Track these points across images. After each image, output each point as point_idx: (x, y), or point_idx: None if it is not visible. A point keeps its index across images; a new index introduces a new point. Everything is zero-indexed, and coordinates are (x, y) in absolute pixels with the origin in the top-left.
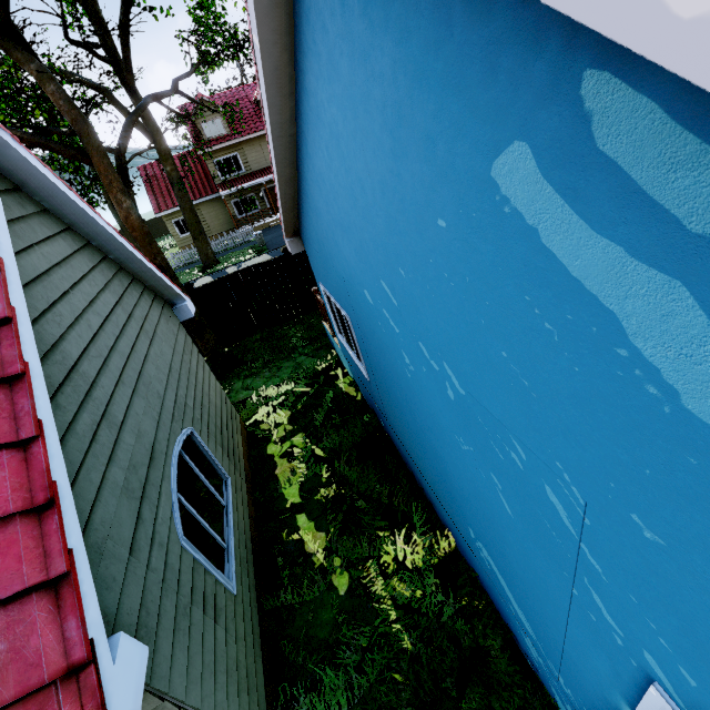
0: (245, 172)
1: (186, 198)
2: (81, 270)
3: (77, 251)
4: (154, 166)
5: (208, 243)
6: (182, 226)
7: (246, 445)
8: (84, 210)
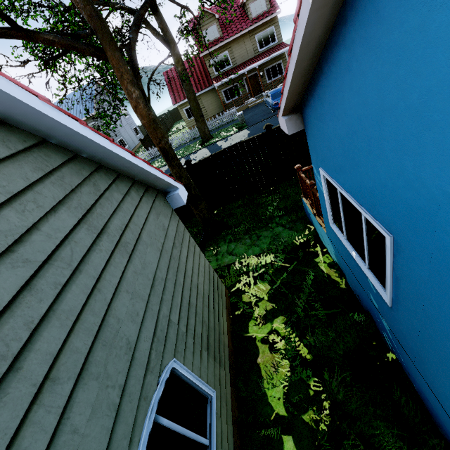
0: (232, 66)
1: (191, 90)
2: (5, 190)
3: (7, 158)
4: (172, 71)
5: (205, 124)
6: (189, 112)
7: (230, 317)
8: (5, 91)
